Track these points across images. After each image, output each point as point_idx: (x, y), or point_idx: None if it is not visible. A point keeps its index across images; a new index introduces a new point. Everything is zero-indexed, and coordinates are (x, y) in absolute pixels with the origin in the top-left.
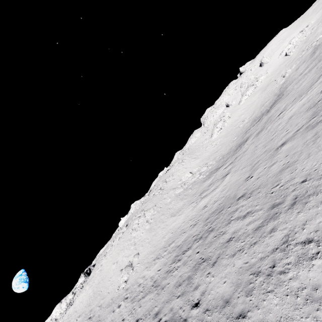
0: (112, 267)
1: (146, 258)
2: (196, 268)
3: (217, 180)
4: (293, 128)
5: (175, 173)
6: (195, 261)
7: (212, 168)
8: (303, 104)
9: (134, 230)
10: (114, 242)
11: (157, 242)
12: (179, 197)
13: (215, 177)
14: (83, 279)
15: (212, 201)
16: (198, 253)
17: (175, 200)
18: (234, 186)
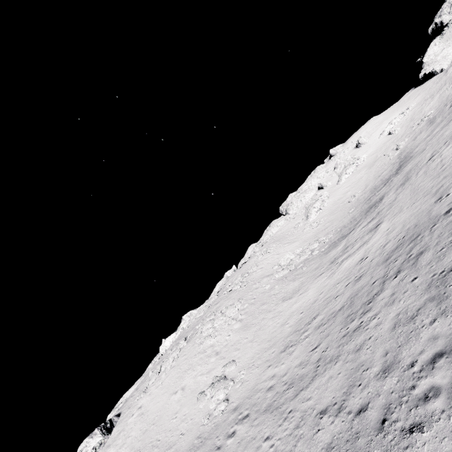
0: (174, 398)
1: (257, 359)
2: (438, 284)
3: (358, 239)
4: None
5: (261, 262)
6: (423, 283)
7: (332, 240)
8: None
9: (209, 337)
10: (163, 366)
11: (272, 334)
12: (288, 279)
13: (350, 240)
14: (99, 439)
15: (374, 249)
16: (417, 278)
17: (281, 284)
18: (415, 217)
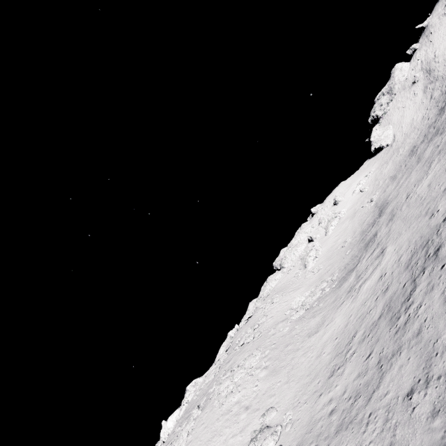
0: None
1: (302, 396)
2: None
3: (368, 266)
4: (445, 179)
5: (270, 312)
6: None
7: (340, 276)
8: (434, 175)
9: (231, 393)
10: (176, 445)
11: (310, 368)
12: (306, 318)
13: (360, 270)
14: None
15: (389, 265)
16: (445, 264)
17: (301, 323)
18: (417, 233)
